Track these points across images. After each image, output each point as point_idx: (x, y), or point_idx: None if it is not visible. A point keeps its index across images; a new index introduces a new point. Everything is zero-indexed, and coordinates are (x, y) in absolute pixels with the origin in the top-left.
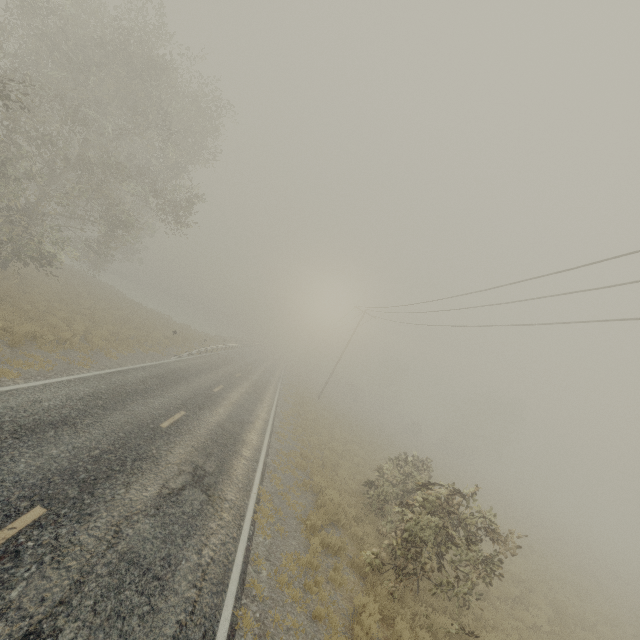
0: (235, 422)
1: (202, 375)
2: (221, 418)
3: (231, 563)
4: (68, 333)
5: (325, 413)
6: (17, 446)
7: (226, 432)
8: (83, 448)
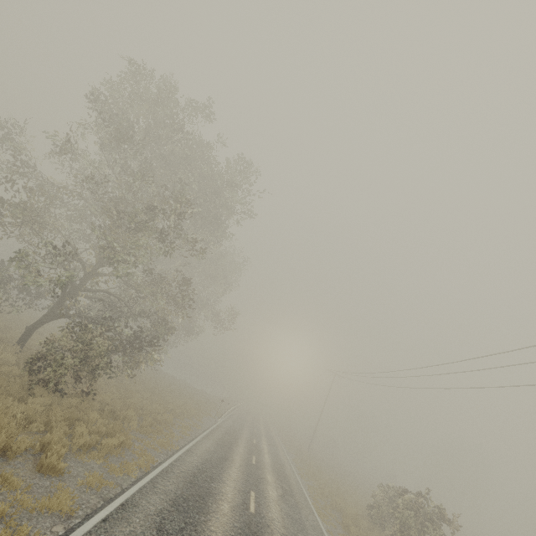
0: (277, 464)
1: (241, 431)
2: (270, 461)
3: (321, 528)
4: (183, 407)
5: (318, 462)
6: (224, 467)
7: (278, 469)
8: (241, 470)
